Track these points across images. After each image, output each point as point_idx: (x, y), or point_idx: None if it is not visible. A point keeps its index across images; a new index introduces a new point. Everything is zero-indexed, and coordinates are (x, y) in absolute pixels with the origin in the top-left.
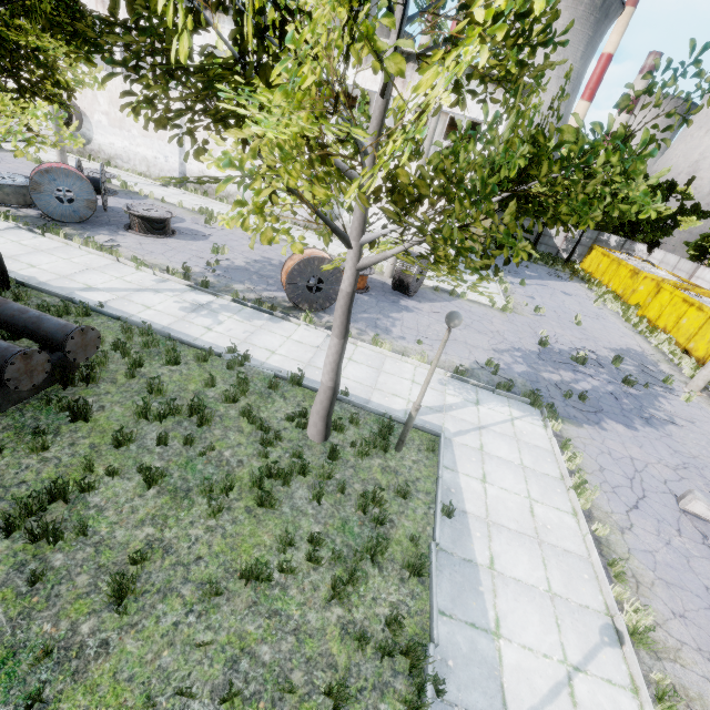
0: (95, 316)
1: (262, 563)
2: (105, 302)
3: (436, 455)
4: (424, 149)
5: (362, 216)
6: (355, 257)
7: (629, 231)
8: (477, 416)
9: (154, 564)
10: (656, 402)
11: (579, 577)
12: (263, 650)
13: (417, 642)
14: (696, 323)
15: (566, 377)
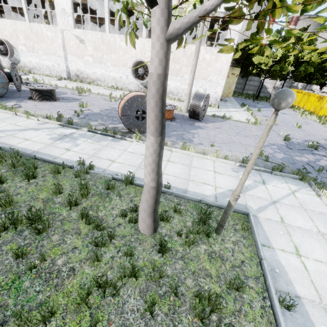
0: None
1: None
2: None
3: (250, 233)
4: (200, 28)
5: None
6: (162, 17)
7: (308, 79)
8: (268, 193)
9: None
10: None
11: None
12: None
13: None
14: None
15: (310, 158)
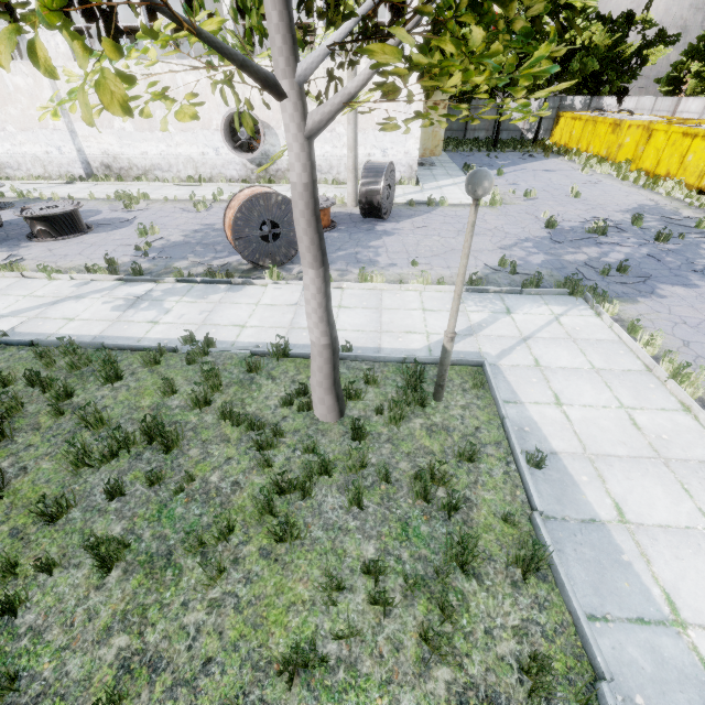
0: (1, 350)
1: (304, 650)
2: (12, 329)
3: (487, 390)
4: None
5: (283, 20)
6: (297, 113)
7: (593, 85)
8: (515, 327)
9: (138, 699)
10: (700, 250)
11: None
12: None
13: None
14: (704, 155)
15: (592, 254)
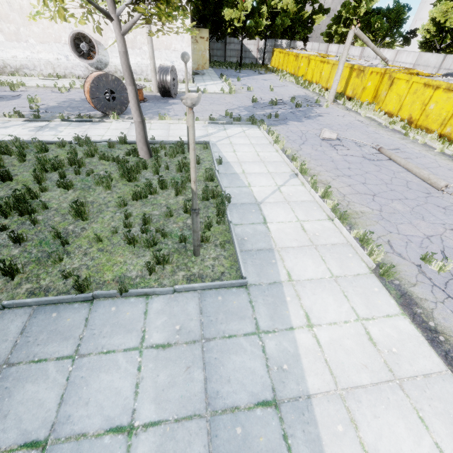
0: None
1: (139, 186)
2: None
3: (209, 150)
4: None
5: None
6: (118, 26)
7: (291, 34)
8: (226, 134)
9: (89, 207)
10: (312, 111)
11: (280, 166)
12: (154, 212)
13: (215, 186)
14: (328, 72)
15: (268, 112)
